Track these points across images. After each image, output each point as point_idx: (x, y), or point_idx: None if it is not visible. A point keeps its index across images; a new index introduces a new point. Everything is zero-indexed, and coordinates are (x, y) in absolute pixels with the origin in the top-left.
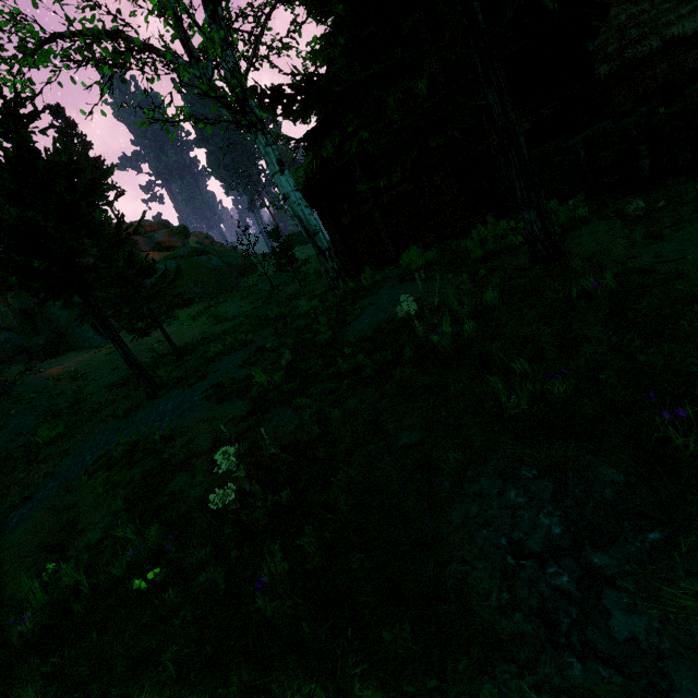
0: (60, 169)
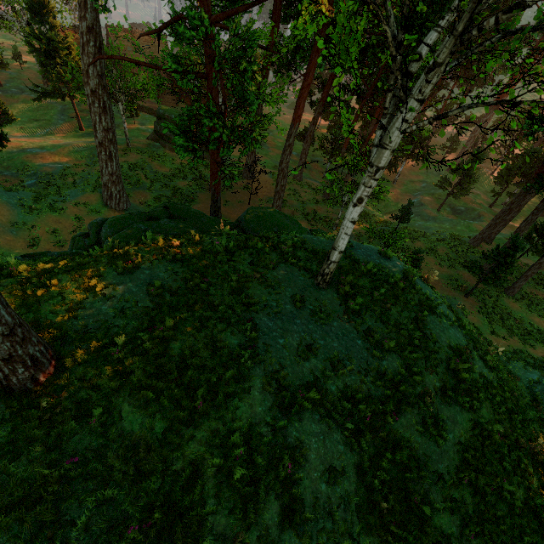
0: None
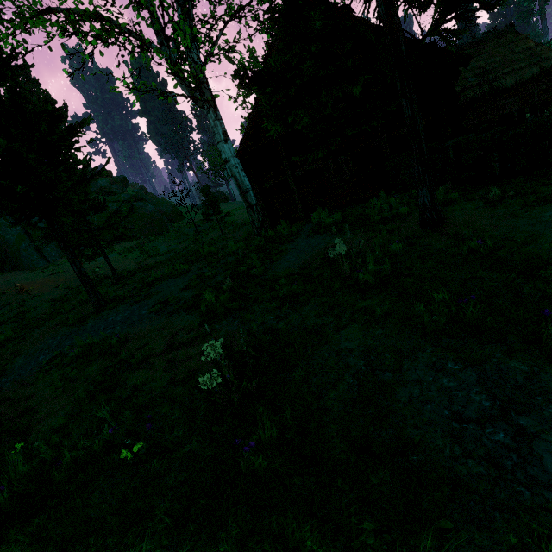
0: (44, 114)
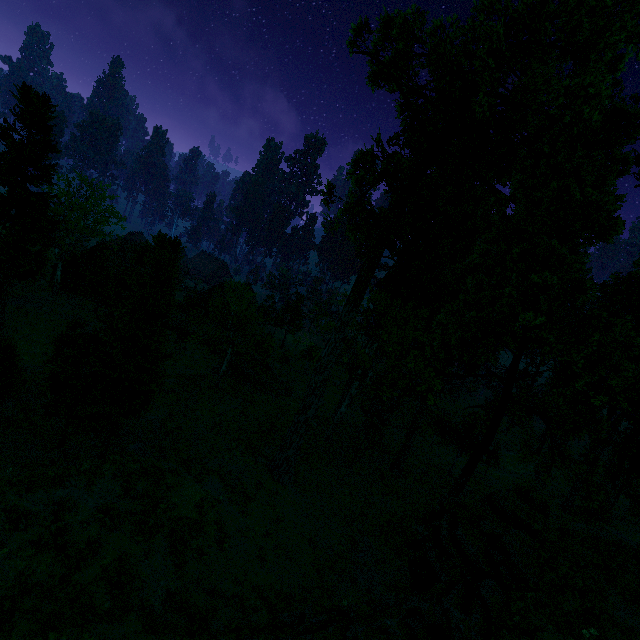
0: None
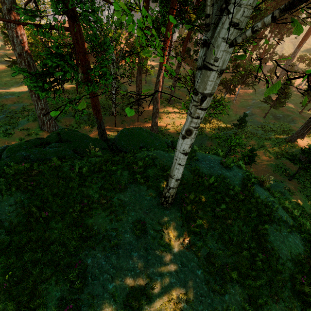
0: None
